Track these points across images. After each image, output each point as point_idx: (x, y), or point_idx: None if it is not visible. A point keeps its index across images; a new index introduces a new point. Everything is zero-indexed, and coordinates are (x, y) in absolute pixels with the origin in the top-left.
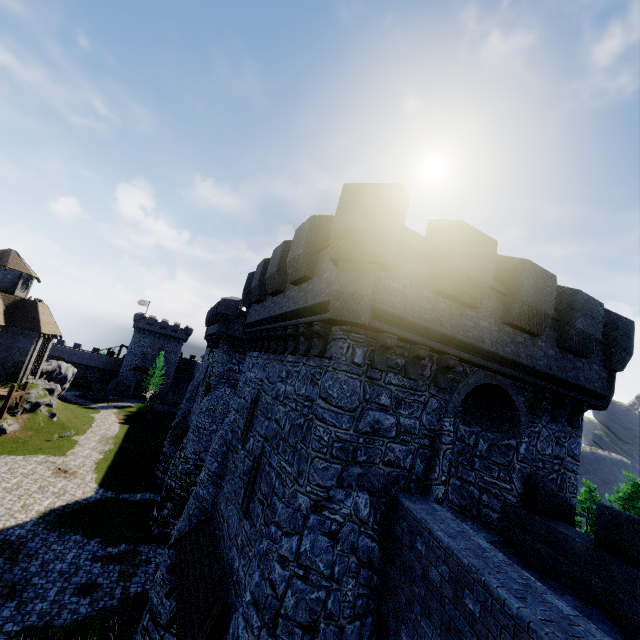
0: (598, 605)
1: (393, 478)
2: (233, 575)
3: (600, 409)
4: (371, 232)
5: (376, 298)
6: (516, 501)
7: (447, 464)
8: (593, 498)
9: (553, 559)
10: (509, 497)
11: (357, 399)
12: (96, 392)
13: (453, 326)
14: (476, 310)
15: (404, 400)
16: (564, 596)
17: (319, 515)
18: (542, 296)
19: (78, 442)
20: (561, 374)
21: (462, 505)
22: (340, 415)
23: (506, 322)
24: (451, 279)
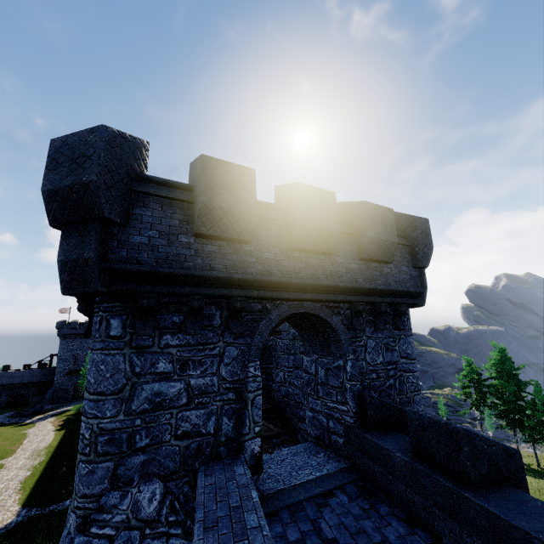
0: (423, 525)
1: (194, 450)
2: None
3: (419, 306)
4: (77, 185)
5: (111, 258)
6: (353, 421)
7: (259, 412)
8: (475, 370)
9: (385, 479)
10: (347, 419)
11: (123, 377)
12: (30, 407)
13: (228, 266)
14: (255, 244)
15: (192, 359)
16: (389, 526)
17: (87, 534)
18: (322, 214)
19: (4, 465)
20: (369, 284)
21: (317, 436)
22: (101, 402)
23: (292, 248)
24: (203, 218)
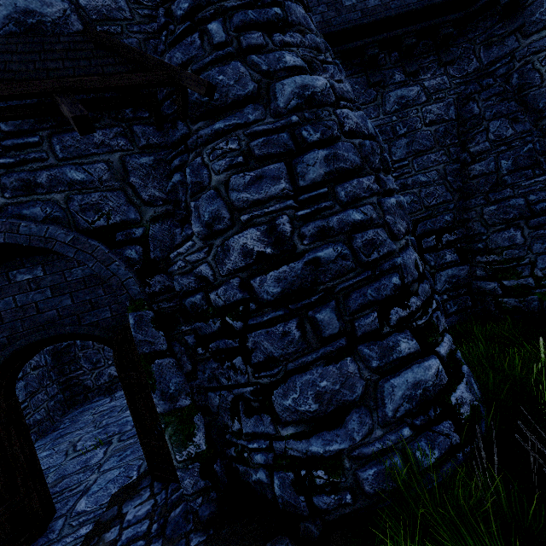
0: None
1: None
2: (62, 29)
3: None
4: None
5: None
6: None
7: None
8: None
9: None
10: None
11: None
12: None
13: None
14: None
15: None
16: None
17: None
18: None
19: None
20: None
21: None
22: None
23: None
24: None
